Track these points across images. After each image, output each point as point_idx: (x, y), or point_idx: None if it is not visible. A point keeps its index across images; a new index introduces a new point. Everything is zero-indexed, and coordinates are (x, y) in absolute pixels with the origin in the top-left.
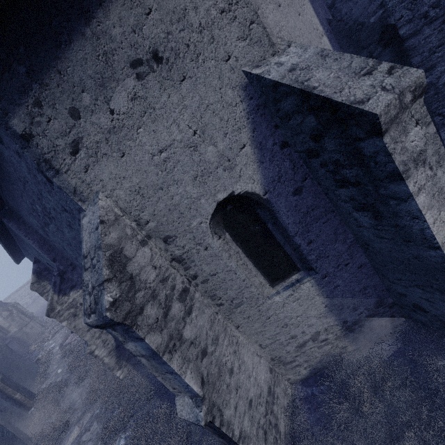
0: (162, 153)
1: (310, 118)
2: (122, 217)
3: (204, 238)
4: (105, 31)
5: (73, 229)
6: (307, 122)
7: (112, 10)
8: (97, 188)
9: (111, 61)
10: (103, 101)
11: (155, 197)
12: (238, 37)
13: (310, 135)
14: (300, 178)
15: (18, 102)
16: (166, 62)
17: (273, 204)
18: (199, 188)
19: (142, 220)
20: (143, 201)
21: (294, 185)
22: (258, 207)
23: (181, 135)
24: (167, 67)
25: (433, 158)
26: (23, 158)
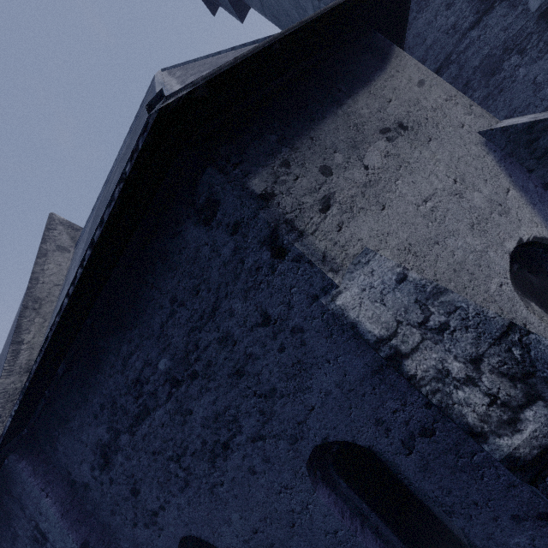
0: (426, 202)
1: None
2: None
3: (513, 308)
4: (354, 112)
5: (244, 376)
6: None
7: (360, 100)
8: (354, 251)
9: (361, 130)
10: (356, 159)
11: (431, 255)
12: (464, 113)
13: None
14: None
15: (263, 164)
16: (411, 129)
17: None
18: (481, 238)
19: None
20: (417, 262)
21: None
22: (545, 264)
23: (441, 185)
24: (412, 133)
25: None
26: (240, 232)
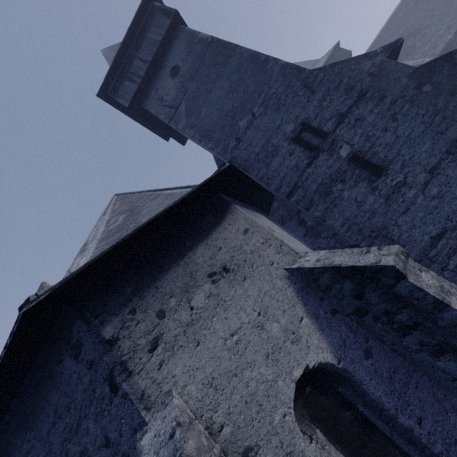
0: (233, 336)
1: (346, 283)
2: (194, 421)
3: (293, 440)
4: (192, 261)
5: None
6: (346, 287)
7: (198, 251)
8: (167, 387)
9: (195, 275)
10: (185, 302)
11: (229, 388)
12: (275, 252)
13: (352, 296)
14: (362, 339)
15: (117, 312)
16: (232, 271)
17: (352, 373)
18: (273, 367)
19: (215, 425)
20: (216, 395)
21: (361, 348)
22: (337, 384)
23: (248, 318)
24: (233, 274)
25: (453, 289)
26: (93, 368)
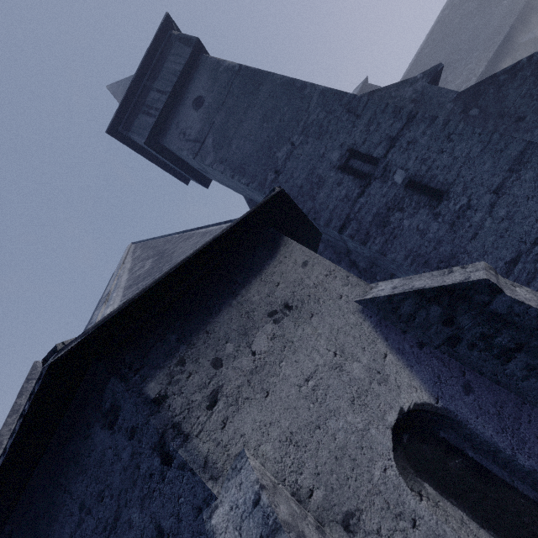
0: (308, 381)
1: (433, 308)
2: (278, 485)
3: (400, 498)
4: (247, 300)
5: None
6: (432, 312)
7: (252, 288)
8: (236, 449)
9: (252, 316)
10: (245, 346)
11: (313, 443)
12: (342, 285)
13: (441, 322)
14: (457, 373)
15: (161, 365)
16: (295, 308)
17: (454, 412)
18: (362, 414)
19: (302, 491)
20: (298, 453)
21: (459, 383)
22: (437, 428)
23: (322, 359)
24: (297, 311)
25: None
26: (136, 437)
